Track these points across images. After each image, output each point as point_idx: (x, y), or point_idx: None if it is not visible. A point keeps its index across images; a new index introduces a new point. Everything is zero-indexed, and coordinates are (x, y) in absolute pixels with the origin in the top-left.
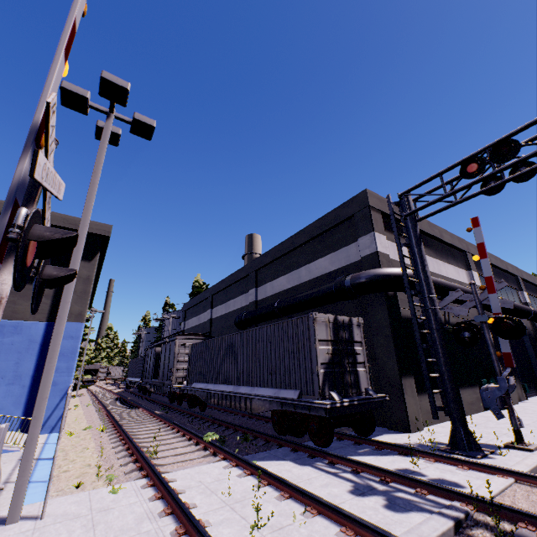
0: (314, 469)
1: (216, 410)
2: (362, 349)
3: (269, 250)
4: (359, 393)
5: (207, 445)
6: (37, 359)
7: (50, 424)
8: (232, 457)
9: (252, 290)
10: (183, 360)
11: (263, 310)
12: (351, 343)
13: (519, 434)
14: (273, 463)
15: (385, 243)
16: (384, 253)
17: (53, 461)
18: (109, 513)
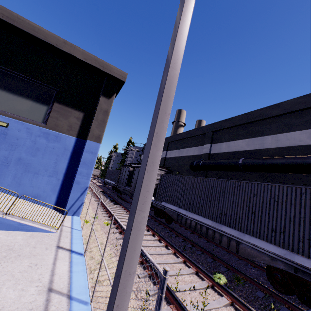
0: None
1: (173, 223)
2: None
3: (232, 117)
4: None
5: (215, 284)
6: (68, 162)
7: (73, 209)
8: None
9: (207, 145)
10: None
11: (224, 163)
12: None
13: None
14: None
15: None
16: None
17: None
18: None
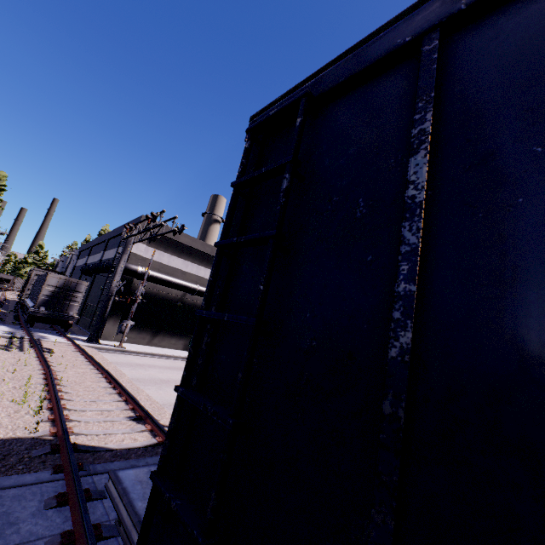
0: (11, 329)
1: None
2: (81, 296)
3: (115, 229)
4: (65, 313)
5: None
6: None
7: None
8: None
9: (102, 252)
10: None
11: (88, 267)
12: (74, 292)
13: (121, 342)
14: (0, 325)
15: (142, 249)
16: (137, 254)
17: None
18: None
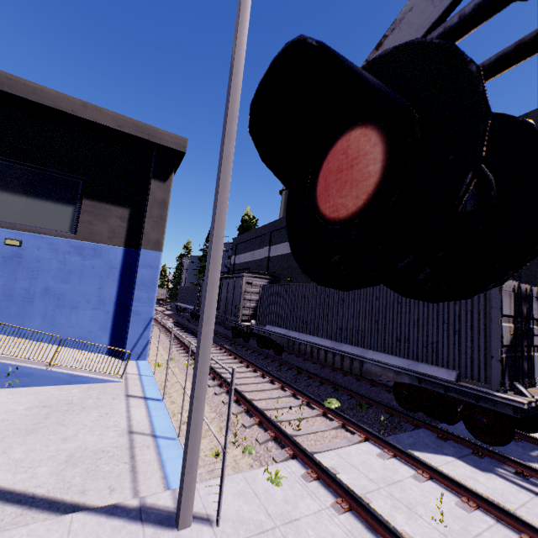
0: (508, 482)
1: (287, 354)
2: (537, 329)
3: None
4: (533, 385)
5: (327, 411)
6: (118, 286)
7: (136, 352)
8: (381, 442)
9: None
10: (249, 298)
11: None
12: (529, 321)
13: None
14: (438, 459)
15: None
16: None
17: (223, 456)
18: (301, 532)
